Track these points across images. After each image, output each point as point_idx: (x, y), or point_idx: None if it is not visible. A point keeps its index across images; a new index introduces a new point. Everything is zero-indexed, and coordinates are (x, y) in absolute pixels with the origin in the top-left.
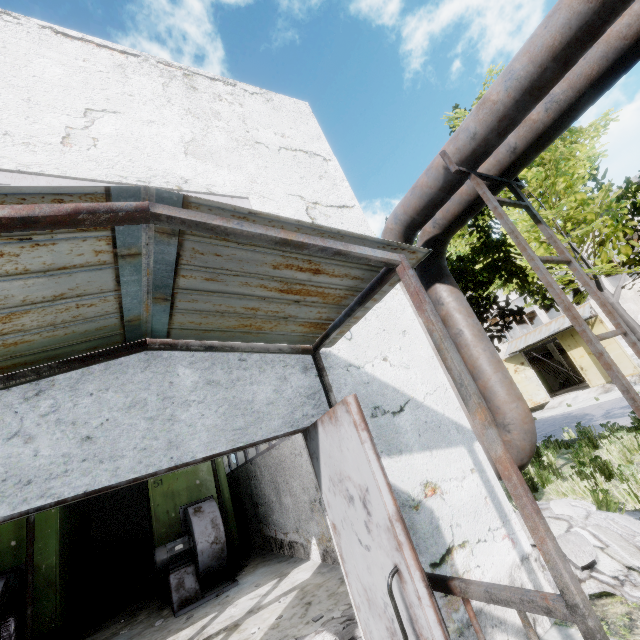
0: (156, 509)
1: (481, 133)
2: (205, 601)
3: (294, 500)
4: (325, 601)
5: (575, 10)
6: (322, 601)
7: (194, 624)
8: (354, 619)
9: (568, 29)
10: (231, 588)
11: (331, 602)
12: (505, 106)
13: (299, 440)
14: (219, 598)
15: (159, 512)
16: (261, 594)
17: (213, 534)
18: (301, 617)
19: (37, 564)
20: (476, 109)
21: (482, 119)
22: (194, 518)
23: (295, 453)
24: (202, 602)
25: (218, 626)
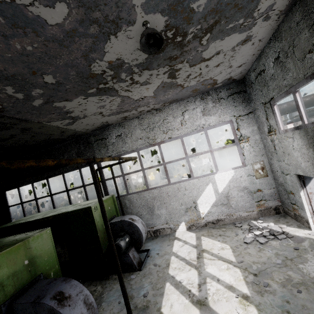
0: (98, 224)
1: (285, 110)
2: (146, 260)
3: (170, 210)
4: (226, 232)
5: (312, 101)
6: (225, 233)
7: (170, 263)
8: (254, 228)
9: (309, 103)
10: (149, 252)
11: (230, 231)
12: (293, 108)
13: (186, 184)
14: (153, 256)
15: (99, 226)
16: (183, 244)
17: (144, 229)
18: (229, 237)
19: (47, 273)
20: (287, 104)
21: (287, 108)
22: (135, 223)
23: (180, 190)
24: (145, 261)
25: (192, 255)
